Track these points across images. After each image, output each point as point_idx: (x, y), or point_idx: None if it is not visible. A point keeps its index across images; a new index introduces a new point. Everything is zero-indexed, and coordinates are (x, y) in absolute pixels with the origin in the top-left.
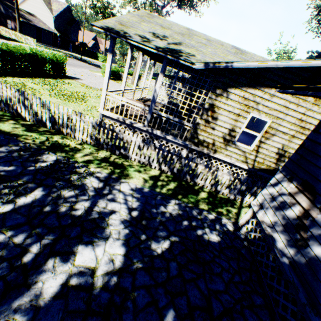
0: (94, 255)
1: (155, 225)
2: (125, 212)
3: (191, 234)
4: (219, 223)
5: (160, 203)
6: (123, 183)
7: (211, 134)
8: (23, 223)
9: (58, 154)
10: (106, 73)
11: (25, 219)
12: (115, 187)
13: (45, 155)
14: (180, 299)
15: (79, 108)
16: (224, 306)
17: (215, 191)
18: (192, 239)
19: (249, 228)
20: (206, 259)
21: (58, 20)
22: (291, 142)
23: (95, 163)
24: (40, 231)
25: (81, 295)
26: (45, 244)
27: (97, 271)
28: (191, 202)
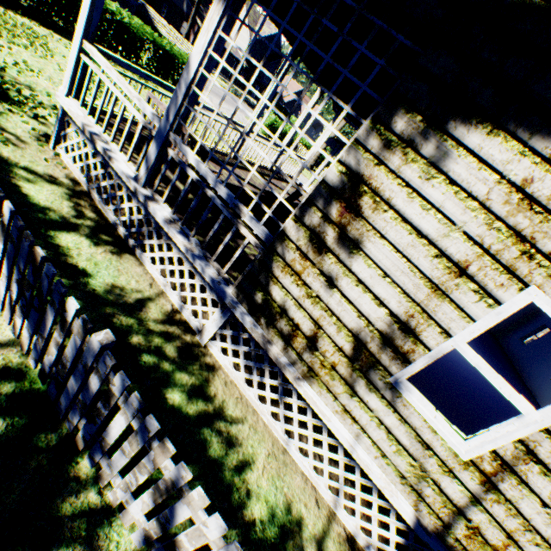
0: None
1: None
2: None
3: None
4: None
5: None
6: None
7: (316, 297)
8: None
9: None
10: None
11: None
12: None
13: None
14: None
15: None
16: None
17: None
18: None
19: None
20: None
21: (256, 48)
22: None
23: None
24: None
25: None
26: None
27: None
28: None
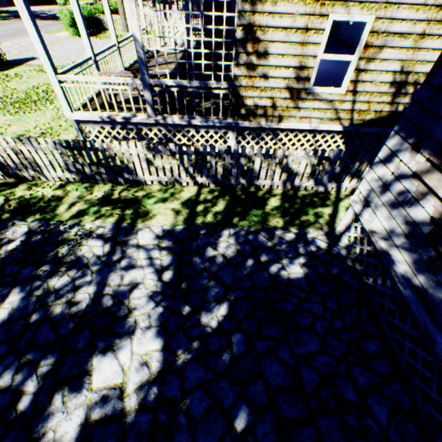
0: (118, 364)
1: (202, 284)
2: (153, 280)
3: (260, 279)
4: (304, 244)
5: (206, 243)
6: (141, 231)
7: (264, 89)
8: (5, 354)
9: (30, 220)
10: (32, 37)
11: (6, 346)
12: (129, 243)
13: (10, 230)
14: (254, 386)
15: (45, 119)
16: (321, 373)
17: (292, 189)
18: (263, 287)
19: (351, 238)
20: (287, 311)
21: None
22: (419, 50)
23: (91, 213)
24: (33, 358)
25: (110, 430)
26: (44, 373)
27: (127, 387)
28: (256, 223)
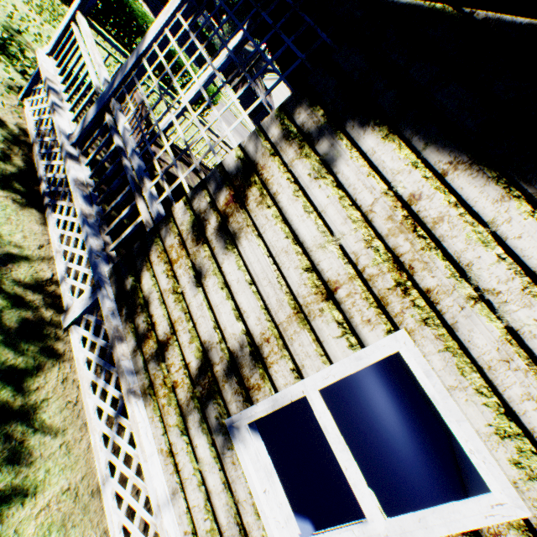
0: None
1: None
2: None
3: None
4: None
5: None
6: None
7: (181, 294)
8: None
9: None
10: None
11: None
12: None
13: None
14: None
15: None
16: None
17: None
18: None
19: None
20: None
21: None
22: None
23: None
24: None
25: None
26: None
27: None
28: None
